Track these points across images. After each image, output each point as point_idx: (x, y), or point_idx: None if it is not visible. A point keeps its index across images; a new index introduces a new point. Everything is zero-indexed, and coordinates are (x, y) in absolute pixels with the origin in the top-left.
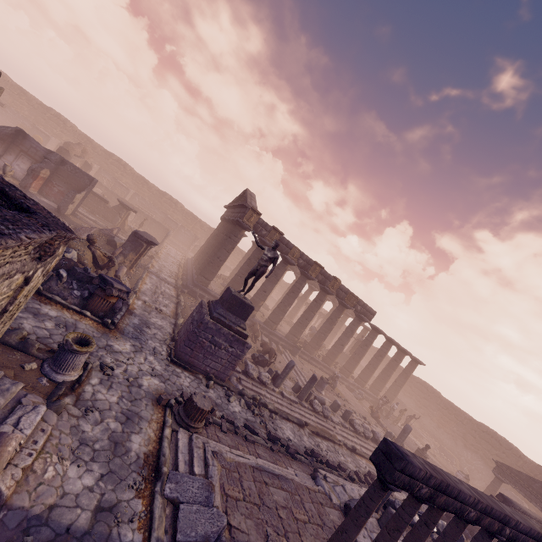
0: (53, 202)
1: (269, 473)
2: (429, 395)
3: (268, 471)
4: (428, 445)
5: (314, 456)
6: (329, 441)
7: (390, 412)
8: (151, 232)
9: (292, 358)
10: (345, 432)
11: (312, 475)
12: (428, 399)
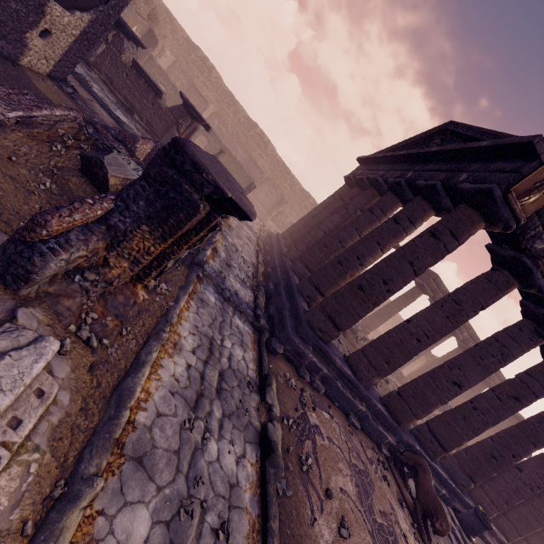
0: None
1: None
2: None
3: None
4: None
5: None
6: None
7: None
8: None
9: None
10: None
11: None
12: None
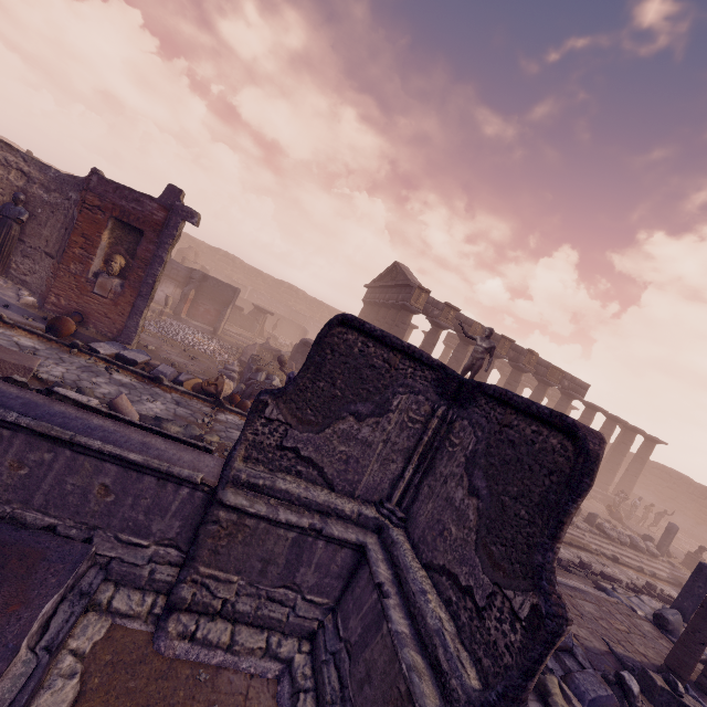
0: (202, 323)
1: (566, 586)
2: (675, 483)
3: (563, 584)
4: (703, 547)
5: (585, 568)
6: (585, 551)
7: (632, 511)
8: (282, 332)
9: None
10: (597, 539)
11: (598, 588)
12: (675, 488)
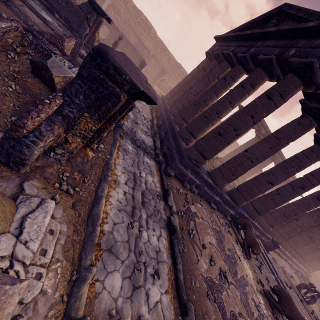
0: None
1: None
2: None
3: None
4: None
5: None
6: None
7: None
8: None
9: (271, 261)
10: None
11: None
12: None
